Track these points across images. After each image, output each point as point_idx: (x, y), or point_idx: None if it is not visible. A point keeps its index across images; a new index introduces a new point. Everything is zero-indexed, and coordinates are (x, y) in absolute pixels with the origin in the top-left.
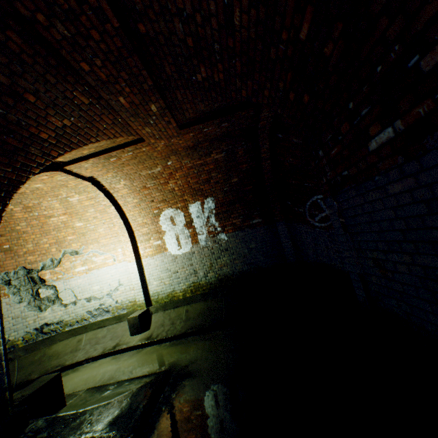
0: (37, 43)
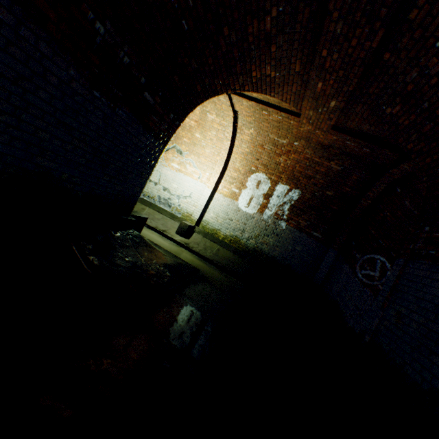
0: (314, 23)
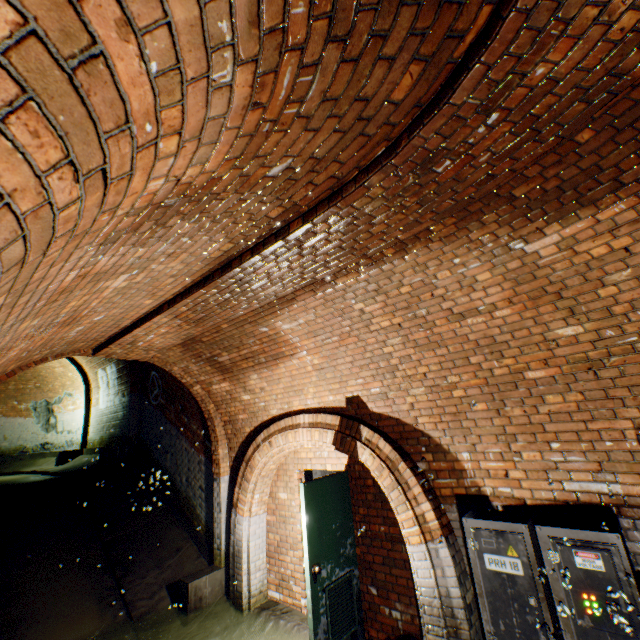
0: None
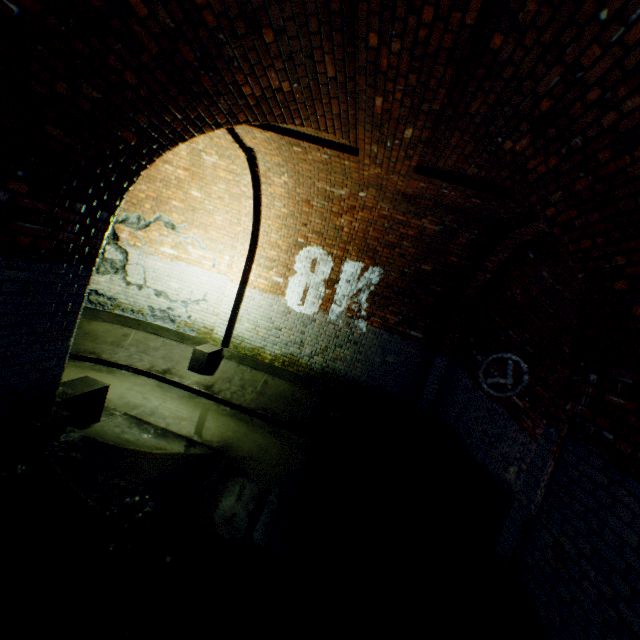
0: None
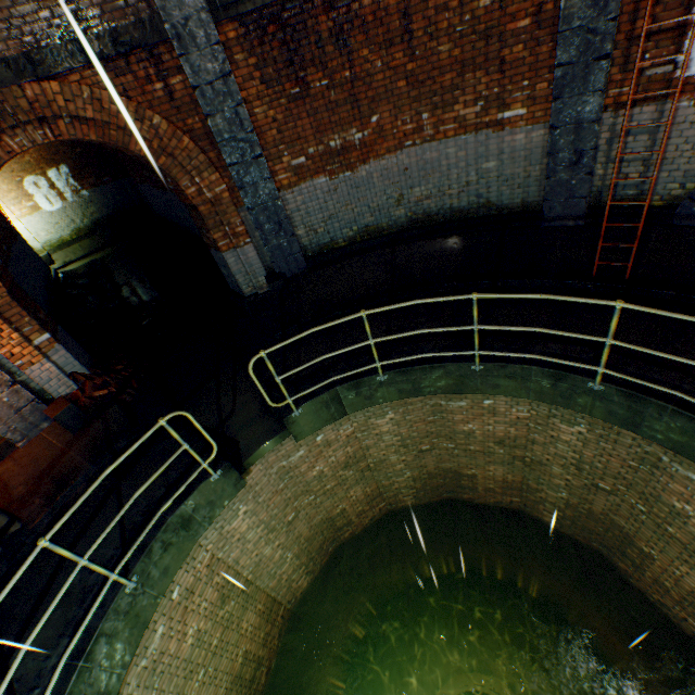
0: None
